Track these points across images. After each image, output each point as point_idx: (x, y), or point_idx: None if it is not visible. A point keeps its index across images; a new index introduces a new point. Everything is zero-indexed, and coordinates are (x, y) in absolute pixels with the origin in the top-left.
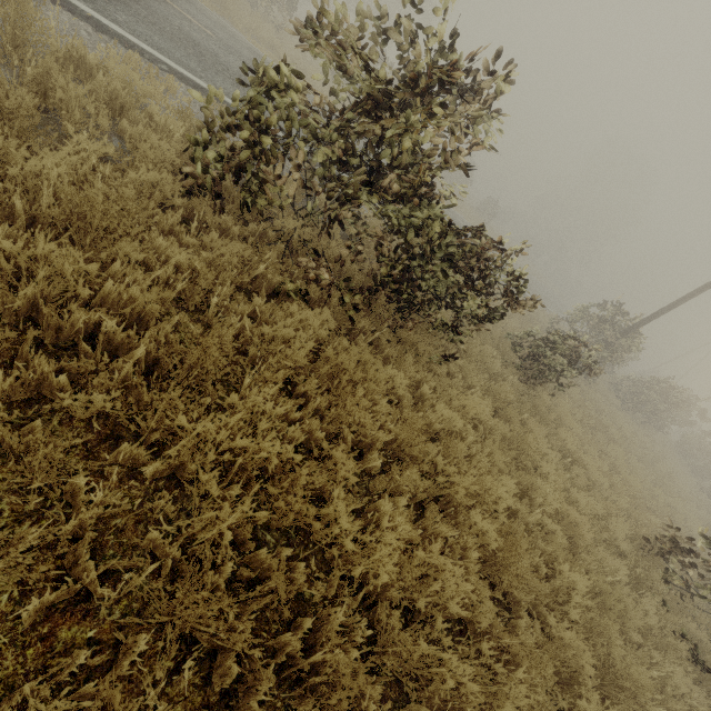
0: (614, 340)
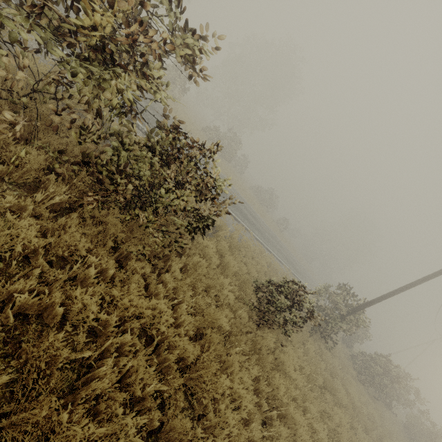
0: (346, 314)
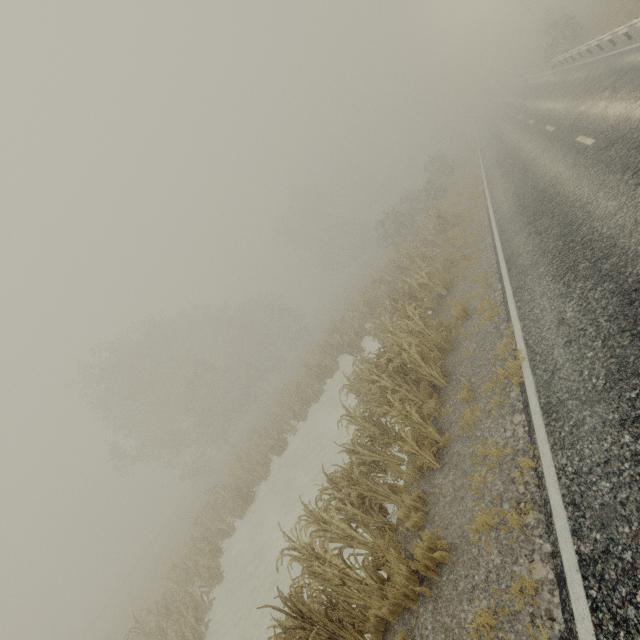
0: None
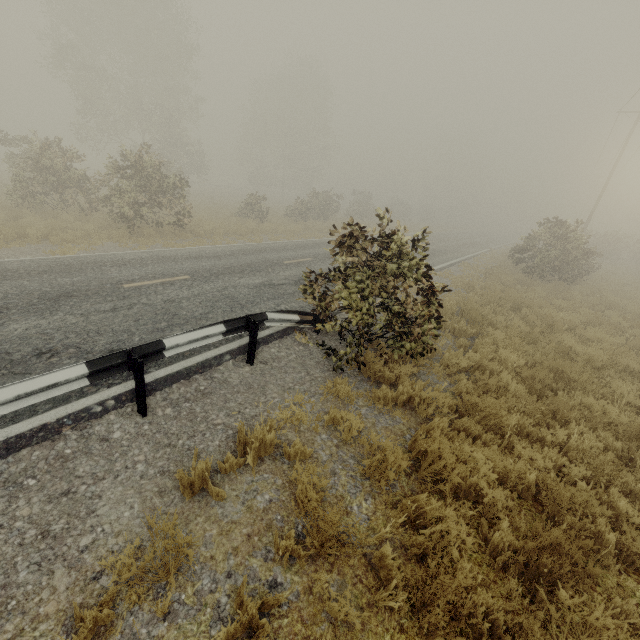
0: None
